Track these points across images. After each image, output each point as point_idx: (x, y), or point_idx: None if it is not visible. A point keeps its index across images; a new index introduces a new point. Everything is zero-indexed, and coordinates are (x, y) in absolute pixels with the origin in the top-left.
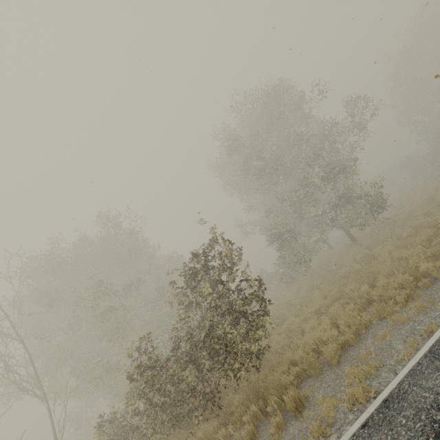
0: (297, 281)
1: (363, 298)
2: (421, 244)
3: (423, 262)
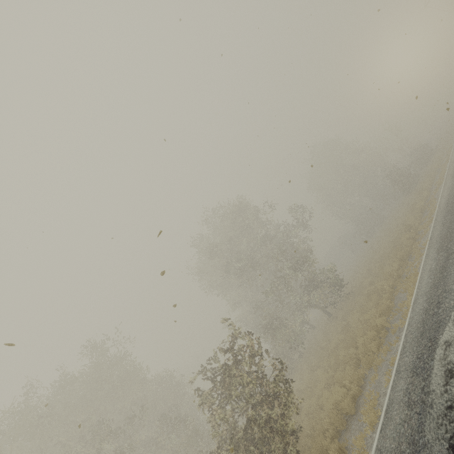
0: (295, 370)
1: (354, 359)
2: (374, 307)
3: (377, 319)
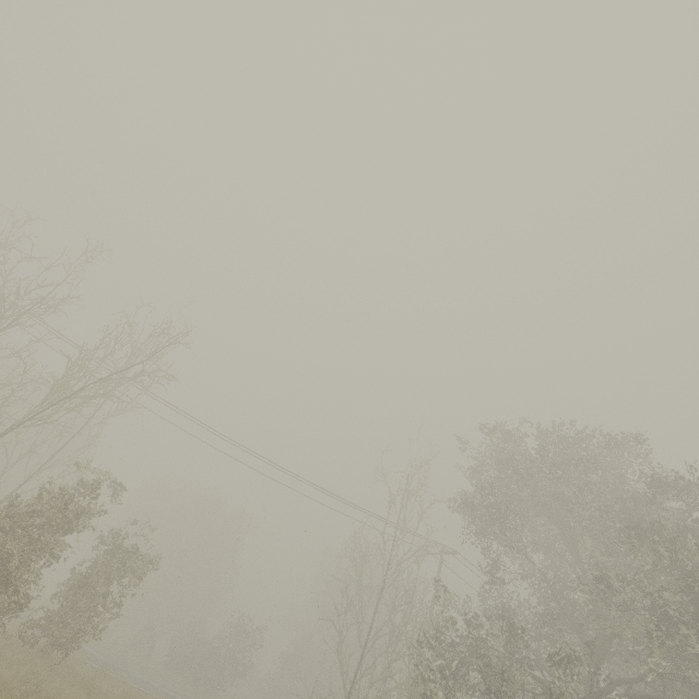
0: None
1: None
2: None
3: None
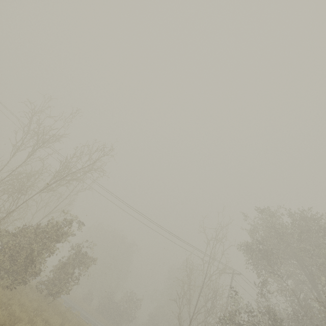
0: None
1: None
2: None
3: None
